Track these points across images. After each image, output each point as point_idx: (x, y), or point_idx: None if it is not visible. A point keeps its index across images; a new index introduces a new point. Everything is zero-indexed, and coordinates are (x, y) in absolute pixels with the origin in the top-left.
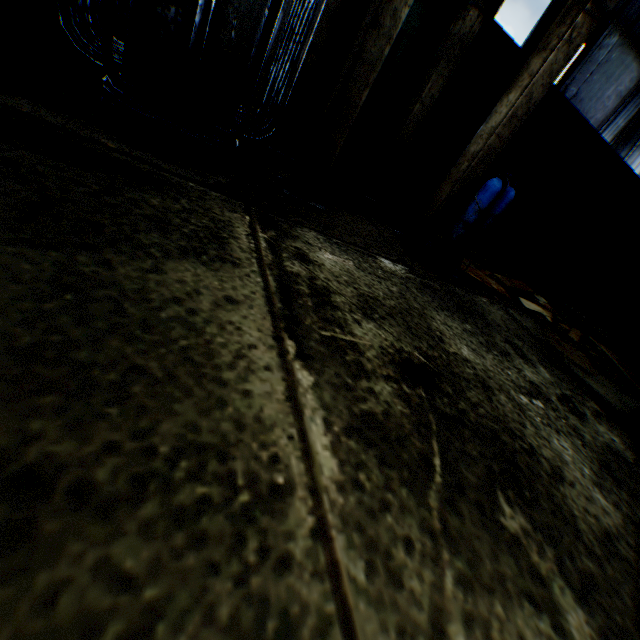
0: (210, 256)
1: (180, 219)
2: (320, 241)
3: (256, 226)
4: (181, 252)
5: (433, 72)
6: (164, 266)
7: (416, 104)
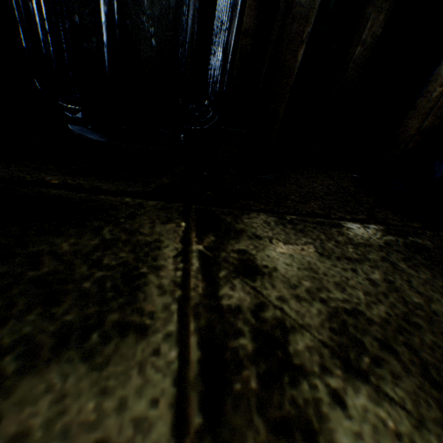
0: (105, 328)
1: (88, 264)
2: (270, 226)
3: (191, 234)
4: (58, 340)
5: (370, 10)
6: (7, 398)
7: (356, 48)
